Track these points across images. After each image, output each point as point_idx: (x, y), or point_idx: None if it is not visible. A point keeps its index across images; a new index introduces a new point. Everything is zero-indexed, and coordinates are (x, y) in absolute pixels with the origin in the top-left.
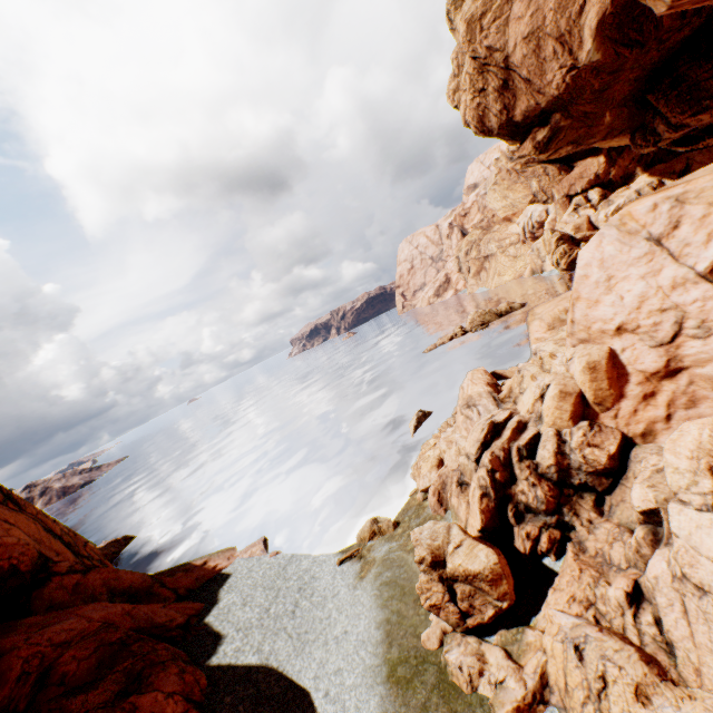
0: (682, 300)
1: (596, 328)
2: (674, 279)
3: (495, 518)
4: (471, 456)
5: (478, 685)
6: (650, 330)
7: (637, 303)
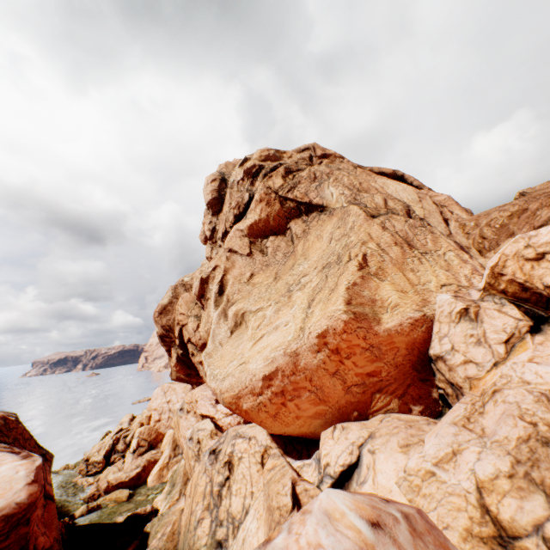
0: (164, 405)
1: (152, 407)
2: (164, 401)
3: (109, 453)
4: (112, 436)
5: (84, 483)
6: (159, 410)
7: (159, 404)
